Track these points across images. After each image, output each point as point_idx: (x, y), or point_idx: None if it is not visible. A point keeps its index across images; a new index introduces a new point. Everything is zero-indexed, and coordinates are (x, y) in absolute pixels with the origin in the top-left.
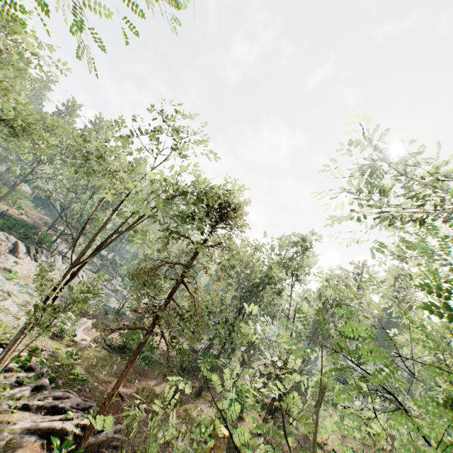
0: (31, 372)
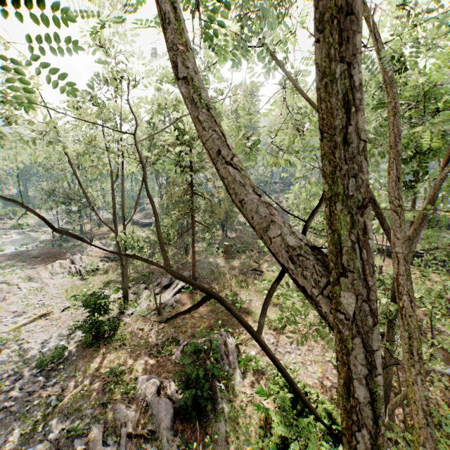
0: (130, 289)
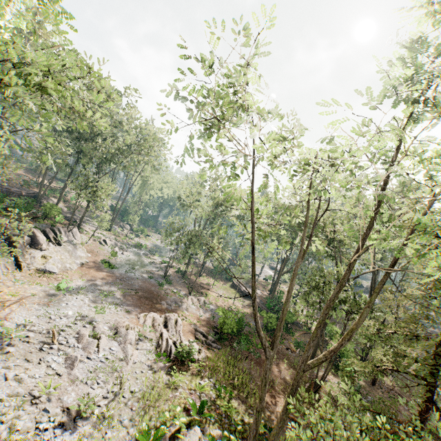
0: None
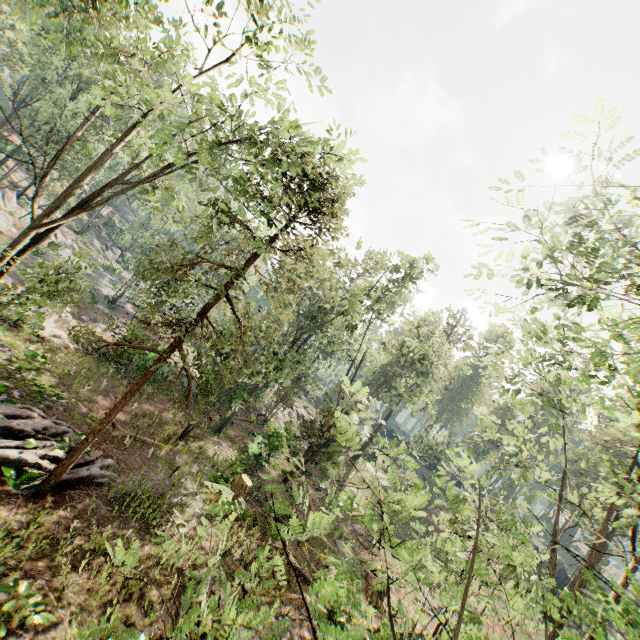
0: None
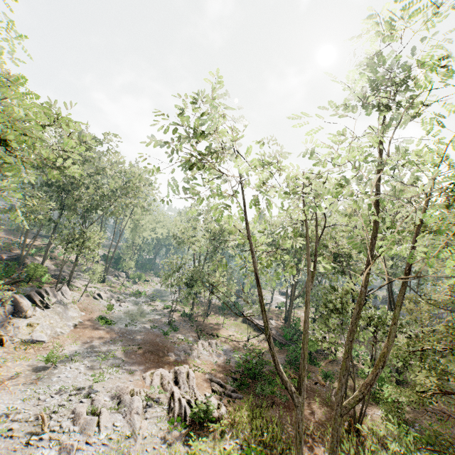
0: None
